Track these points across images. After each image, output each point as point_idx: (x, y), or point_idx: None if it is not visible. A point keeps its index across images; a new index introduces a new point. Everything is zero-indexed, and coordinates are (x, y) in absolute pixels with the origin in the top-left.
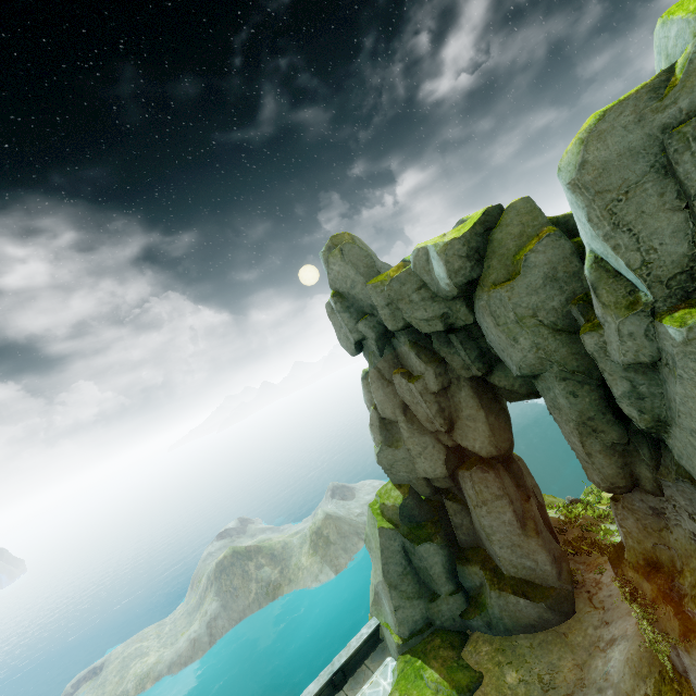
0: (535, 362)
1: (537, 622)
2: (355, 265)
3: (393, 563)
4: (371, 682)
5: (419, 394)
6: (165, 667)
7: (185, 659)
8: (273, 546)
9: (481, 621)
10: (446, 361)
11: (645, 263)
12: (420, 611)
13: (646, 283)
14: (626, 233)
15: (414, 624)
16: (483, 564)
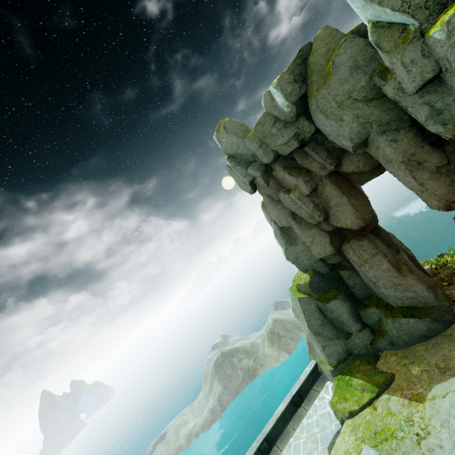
0: (359, 129)
1: (427, 332)
2: (235, 133)
3: (313, 319)
4: (319, 398)
5: (297, 199)
6: (199, 428)
7: (209, 422)
8: (245, 346)
9: (385, 342)
10: (310, 171)
11: (404, 0)
12: (340, 347)
13: (409, 14)
14: None
15: (339, 356)
16: (377, 305)
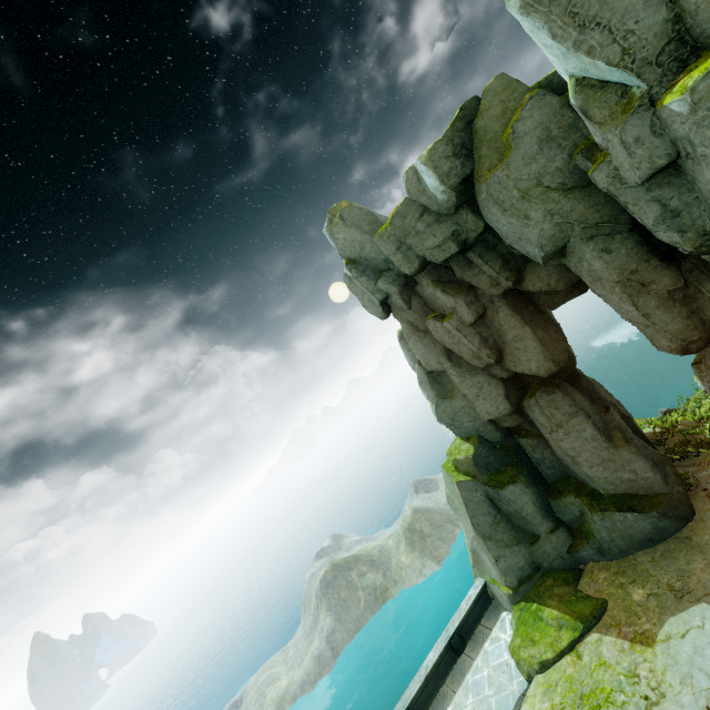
0: (554, 232)
1: (653, 534)
2: (358, 227)
3: (480, 515)
4: (491, 639)
5: (456, 330)
6: (298, 687)
7: (314, 676)
8: (370, 552)
9: (590, 549)
10: (474, 288)
11: (626, 52)
12: (523, 557)
13: (634, 72)
14: (596, 29)
15: (520, 571)
16: (577, 492)
